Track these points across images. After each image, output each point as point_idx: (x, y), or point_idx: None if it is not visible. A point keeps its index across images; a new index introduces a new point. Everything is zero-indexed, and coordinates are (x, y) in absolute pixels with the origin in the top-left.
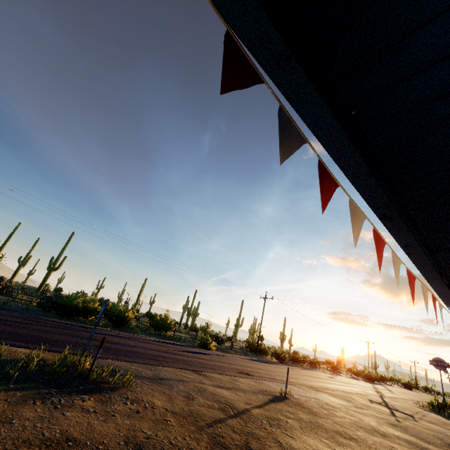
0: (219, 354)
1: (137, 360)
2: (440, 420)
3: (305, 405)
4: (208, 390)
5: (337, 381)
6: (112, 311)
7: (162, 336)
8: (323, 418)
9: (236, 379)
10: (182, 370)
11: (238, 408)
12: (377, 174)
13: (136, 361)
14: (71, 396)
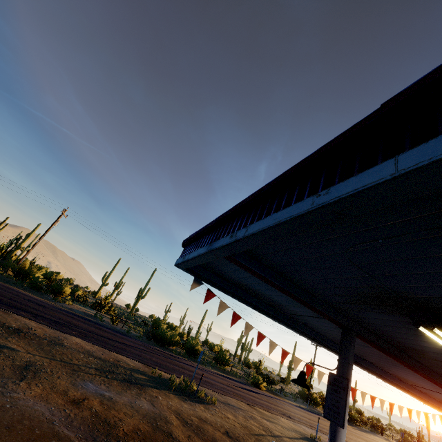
0: (268, 395)
1: (213, 389)
2: None
3: None
4: (257, 418)
5: None
6: (188, 344)
7: (221, 370)
8: None
9: (278, 417)
10: (240, 401)
11: (274, 433)
12: (315, 338)
13: (213, 390)
14: (194, 402)
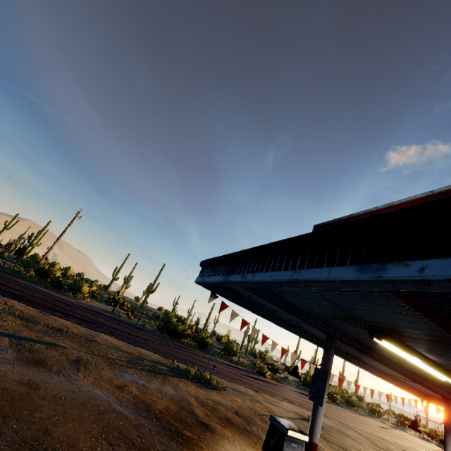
0: (272, 383)
1: (223, 377)
2: None
3: (325, 428)
4: (261, 402)
5: (386, 431)
6: (198, 337)
7: (229, 360)
8: (332, 437)
9: (280, 402)
10: (247, 388)
11: (276, 414)
12: (310, 338)
13: (223, 378)
14: (208, 389)
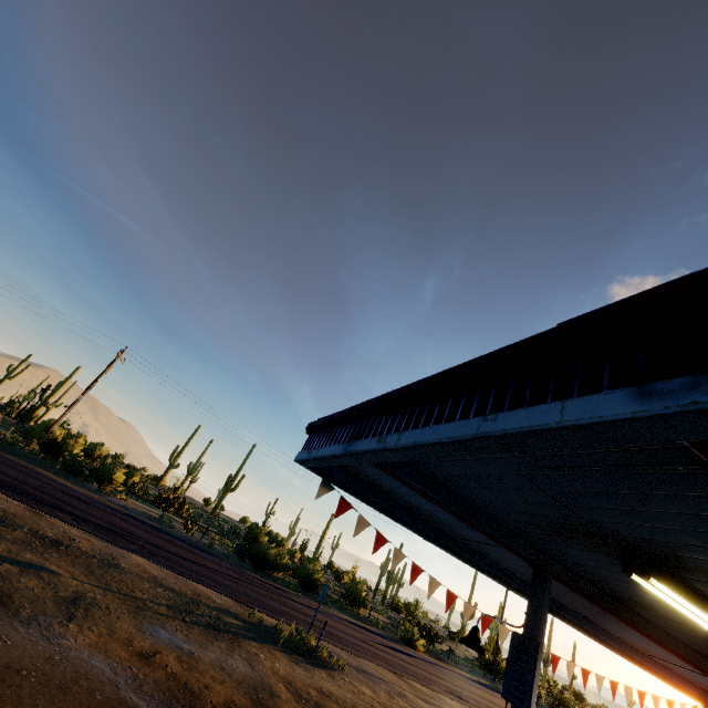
0: (427, 660)
1: (341, 645)
2: None
3: None
4: (408, 696)
5: None
6: (302, 569)
7: (354, 614)
8: None
9: (442, 697)
10: (382, 668)
11: None
12: (498, 576)
13: (340, 647)
14: (312, 666)
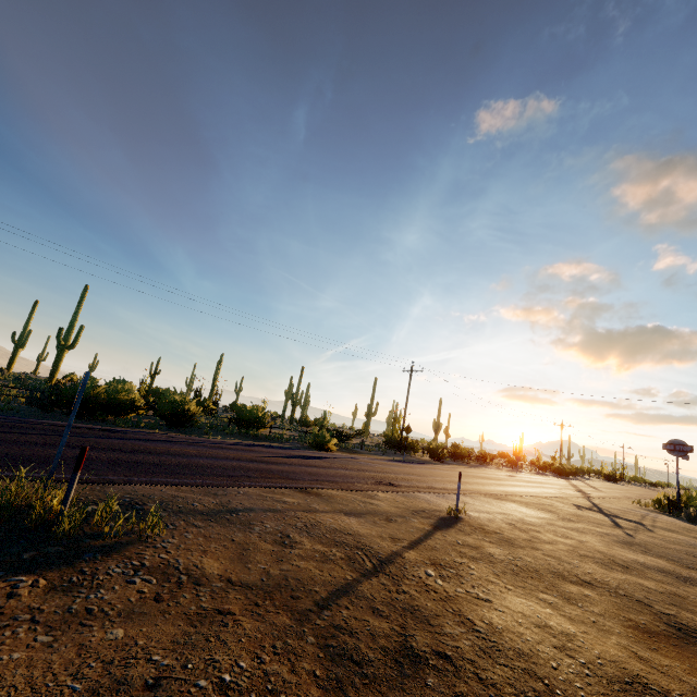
0: (342, 457)
1: (191, 480)
2: (677, 524)
3: (490, 528)
4: (322, 524)
5: (522, 481)
6: (162, 403)
7: (251, 436)
8: (524, 548)
9: (372, 495)
10: (277, 489)
11: (380, 553)
12: None
13: (186, 483)
14: None
